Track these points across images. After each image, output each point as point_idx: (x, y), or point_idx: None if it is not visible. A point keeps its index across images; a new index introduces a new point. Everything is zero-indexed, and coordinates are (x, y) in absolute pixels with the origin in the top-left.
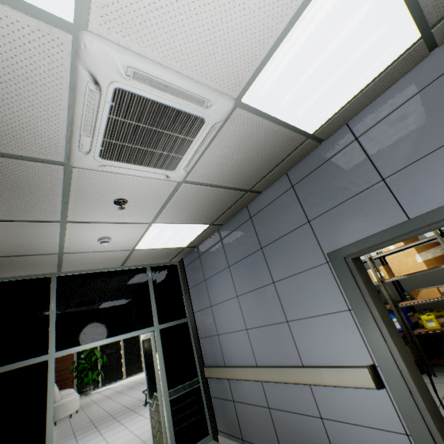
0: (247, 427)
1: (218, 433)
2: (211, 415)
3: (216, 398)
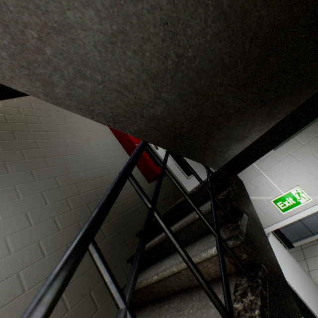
0: (314, 226)
1: (292, 243)
2: (283, 238)
3: (284, 228)
